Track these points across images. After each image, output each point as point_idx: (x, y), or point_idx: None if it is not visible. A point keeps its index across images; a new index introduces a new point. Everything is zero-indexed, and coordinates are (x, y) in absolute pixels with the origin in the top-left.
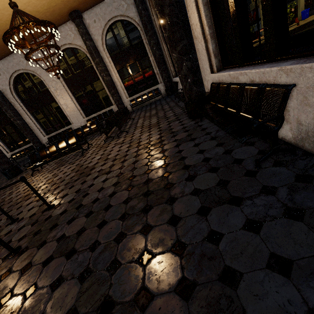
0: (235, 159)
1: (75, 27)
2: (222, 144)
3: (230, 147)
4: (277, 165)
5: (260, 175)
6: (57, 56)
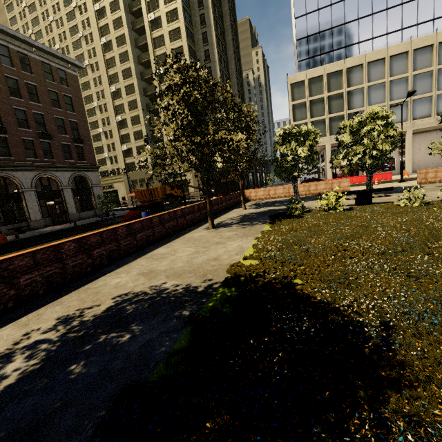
0: None
1: None
2: None
3: None
4: None
5: None
6: None
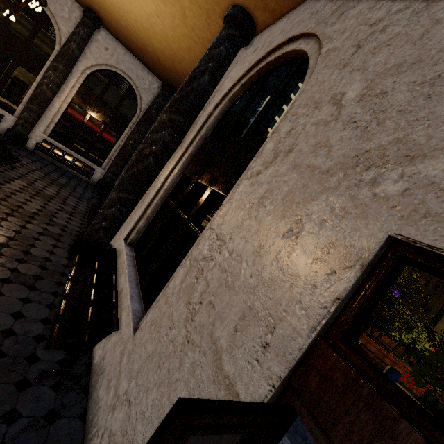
0: (34, 355)
1: (80, 18)
2: (49, 323)
3: (49, 334)
4: (54, 387)
5: (28, 392)
6: (2, 9)
